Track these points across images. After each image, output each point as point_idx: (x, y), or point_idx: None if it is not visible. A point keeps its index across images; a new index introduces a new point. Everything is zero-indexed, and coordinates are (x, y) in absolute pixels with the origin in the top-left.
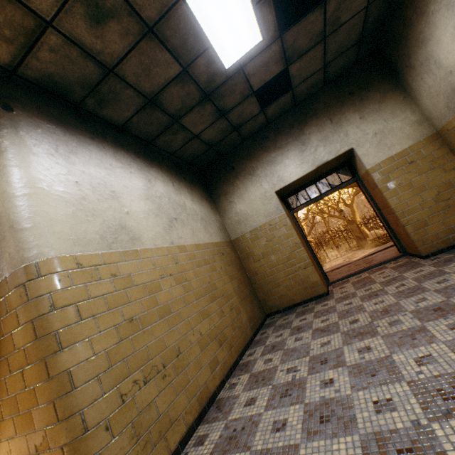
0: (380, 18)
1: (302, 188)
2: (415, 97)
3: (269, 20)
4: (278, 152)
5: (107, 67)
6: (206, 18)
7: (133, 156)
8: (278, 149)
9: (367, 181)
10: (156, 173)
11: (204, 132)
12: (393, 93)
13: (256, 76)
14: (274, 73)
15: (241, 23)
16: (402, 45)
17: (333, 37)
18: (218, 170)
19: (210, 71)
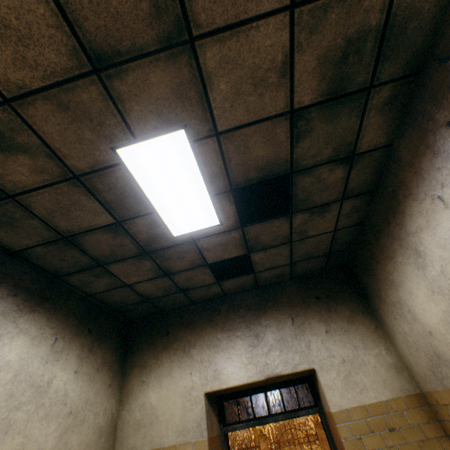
0: (348, 243)
1: (247, 392)
2: (389, 332)
3: (229, 211)
4: (225, 334)
5: (6, 192)
6: (153, 188)
7: (4, 291)
8: (226, 330)
9: (332, 427)
10: (31, 321)
11: (139, 283)
12: (364, 316)
13: (211, 251)
14: (234, 254)
15: (196, 204)
16: (371, 275)
17: (300, 243)
18: (150, 327)
19: (153, 232)
